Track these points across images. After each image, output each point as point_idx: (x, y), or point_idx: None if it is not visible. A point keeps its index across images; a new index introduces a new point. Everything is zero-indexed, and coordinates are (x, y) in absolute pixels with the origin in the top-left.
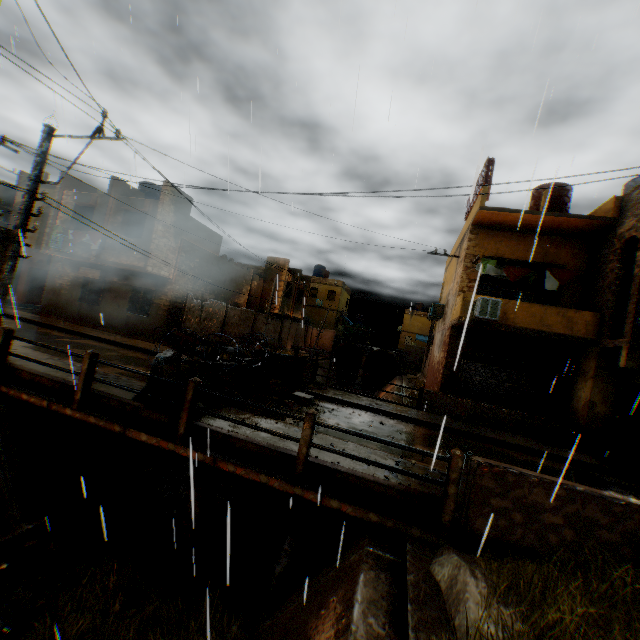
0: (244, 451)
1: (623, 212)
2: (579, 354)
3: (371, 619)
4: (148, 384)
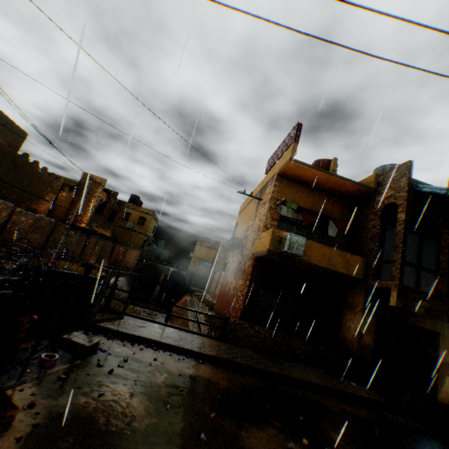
0: None
1: (382, 185)
2: (347, 290)
3: None
4: None
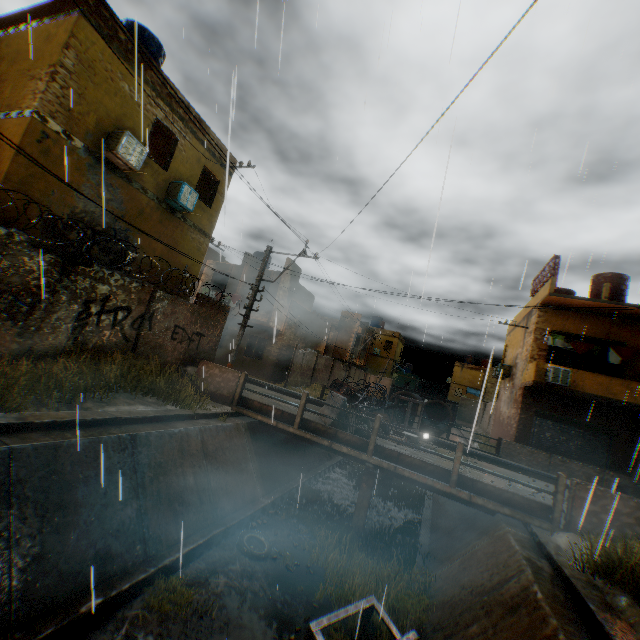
0: (413, 464)
1: None
2: None
3: (526, 551)
4: (338, 416)
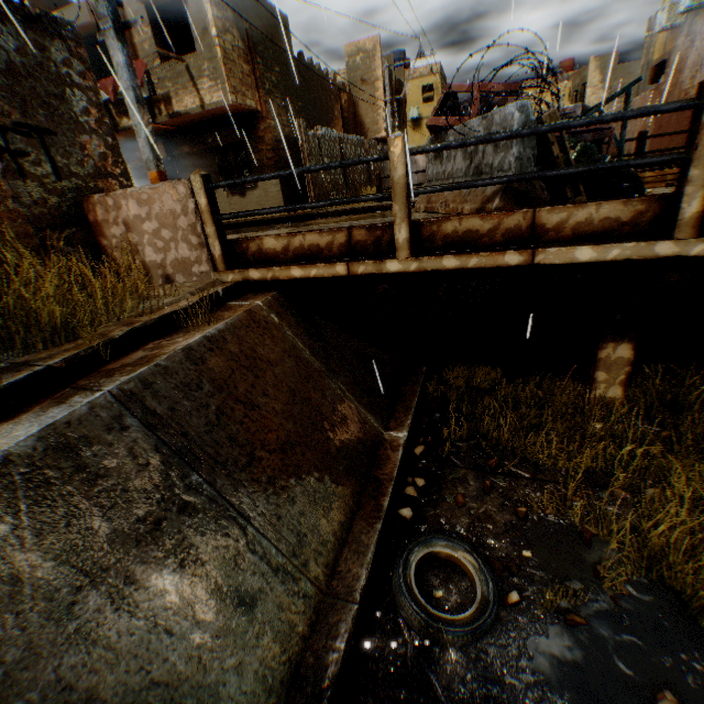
0: None
1: None
2: None
3: None
4: (514, 171)
